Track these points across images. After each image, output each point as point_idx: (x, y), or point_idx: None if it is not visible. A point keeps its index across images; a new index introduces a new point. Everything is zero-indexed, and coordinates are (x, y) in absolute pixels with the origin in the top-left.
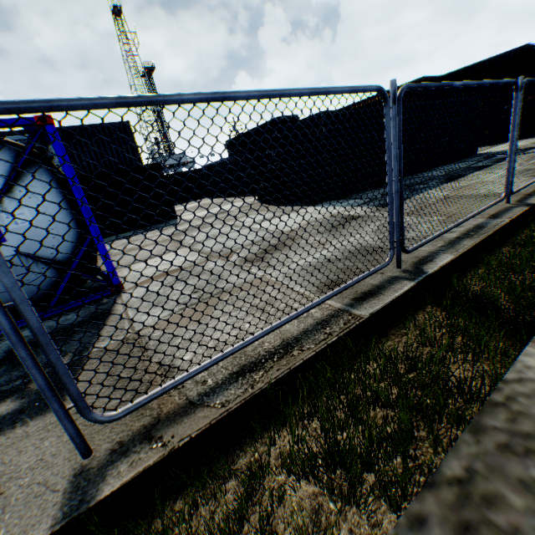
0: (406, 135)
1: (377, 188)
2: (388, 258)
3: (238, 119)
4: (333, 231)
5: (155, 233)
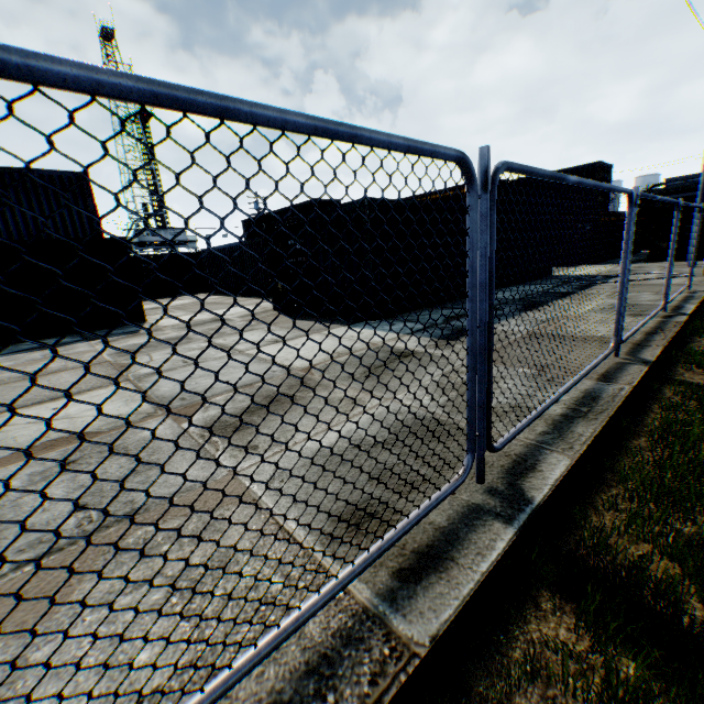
0: (501, 249)
1: (437, 308)
2: (464, 468)
3: (52, 145)
4: (371, 378)
5: (94, 346)
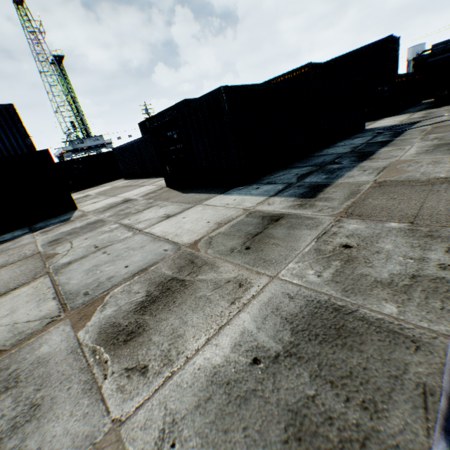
0: None
1: (288, 168)
2: None
3: None
4: (251, 250)
5: (35, 237)
